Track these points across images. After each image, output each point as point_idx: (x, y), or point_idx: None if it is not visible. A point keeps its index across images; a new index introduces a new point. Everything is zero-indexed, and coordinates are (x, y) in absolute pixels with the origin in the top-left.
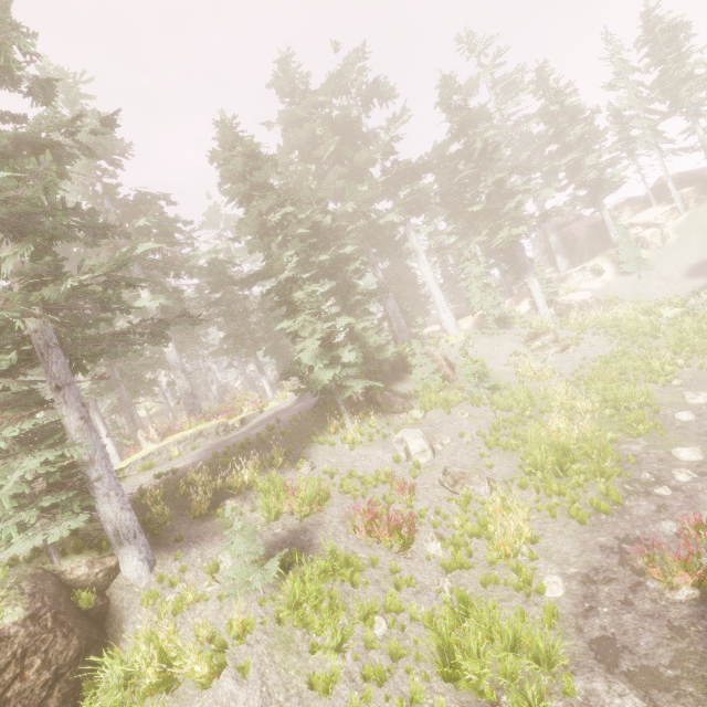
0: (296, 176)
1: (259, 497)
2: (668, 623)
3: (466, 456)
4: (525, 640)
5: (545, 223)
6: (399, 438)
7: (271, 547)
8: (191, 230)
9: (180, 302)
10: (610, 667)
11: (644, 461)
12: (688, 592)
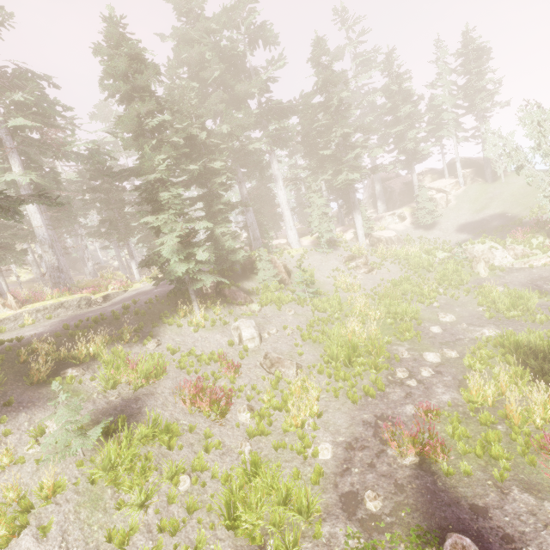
0: (182, 90)
1: (102, 367)
2: (395, 482)
3: (285, 345)
4: (295, 494)
5: (374, 175)
6: (236, 325)
7: (101, 413)
8: (72, 116)
9: (57, 182)
10: (350, 515)
11: (405, 359)
12: (412, 459)
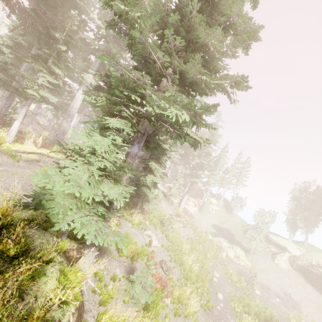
0: None
1: None
2: None
3: (165, 257)
4: None
5: None
6: (149, 234)
7: (128, 274)
8: None
9: None
10: None
11: (211, 292)
12: None
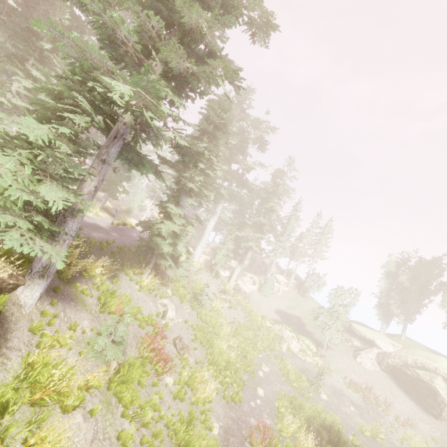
0: None
1: (93, 288)
2: None
3: (186, 335)
4: None
5: None
6: (164, 303)
7: None
8: None
9: None
10: None
11: (247, 385)
12: None
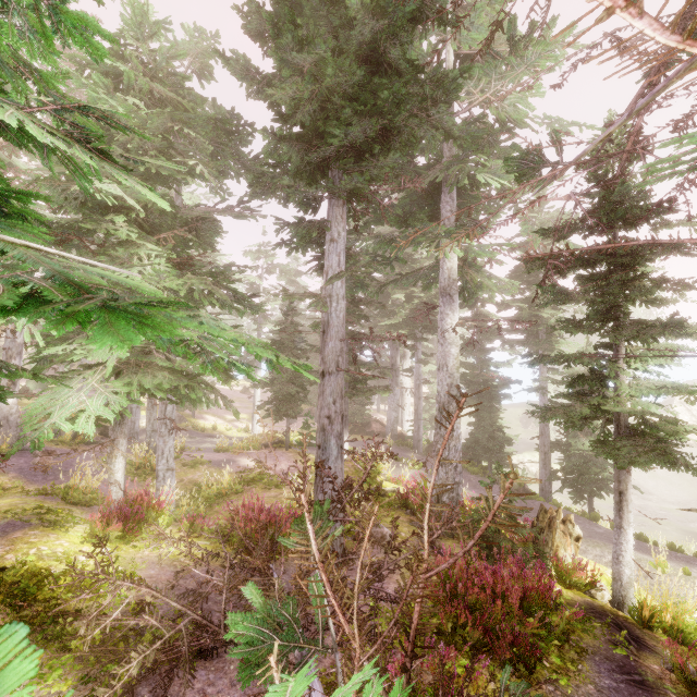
0: None
1: None
2: None
3: None
4: None
5: None
6: None
7: None
8: None
9: None
10: None
11: None
12: None
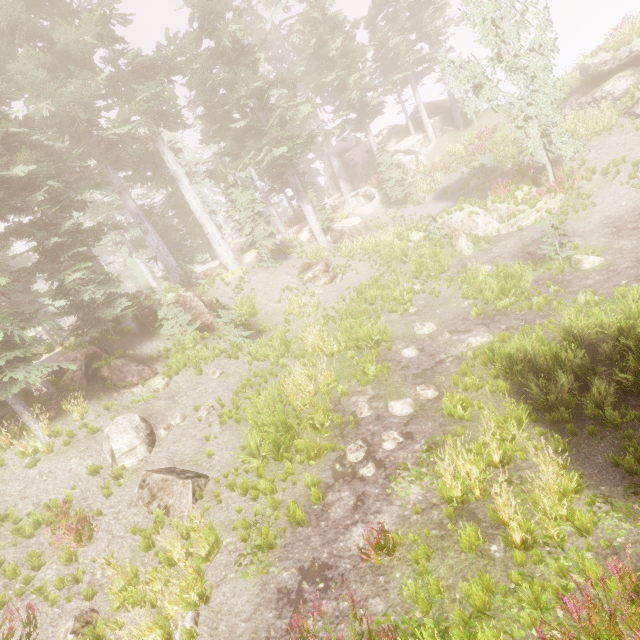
0: None
1: None
2: None
3: (192, 441)
4: None
5: (327, 147)
6: (106, 433)
7: None
8: None
9: None
10: None
11: (364, 420)
12: None
